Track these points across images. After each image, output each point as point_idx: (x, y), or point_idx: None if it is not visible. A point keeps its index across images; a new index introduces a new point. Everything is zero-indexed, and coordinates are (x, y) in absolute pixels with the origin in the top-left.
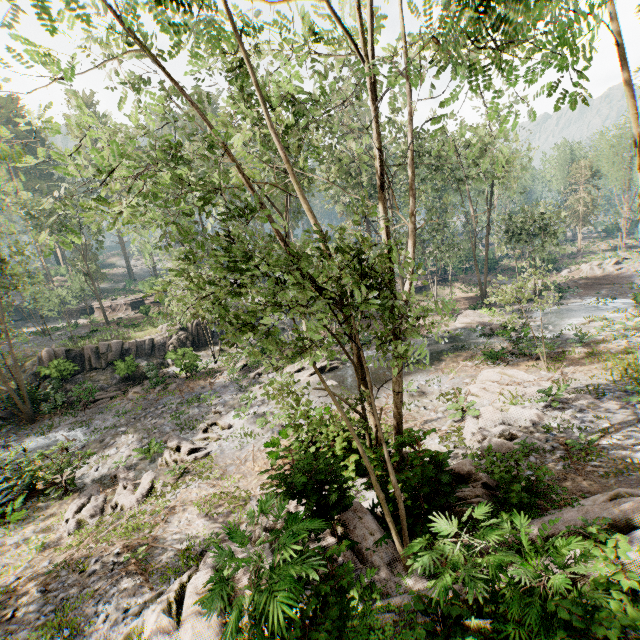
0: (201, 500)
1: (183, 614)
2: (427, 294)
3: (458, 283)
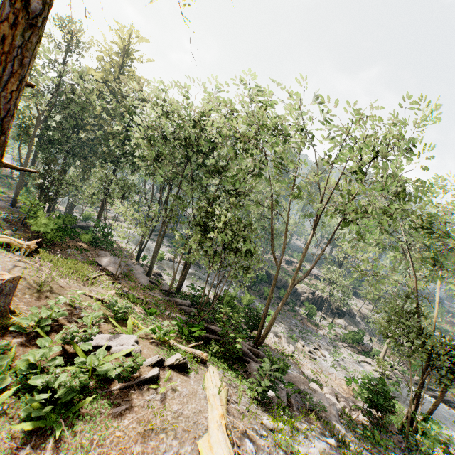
0: (314, 371)
1: (324, 390)
2: None
3: None
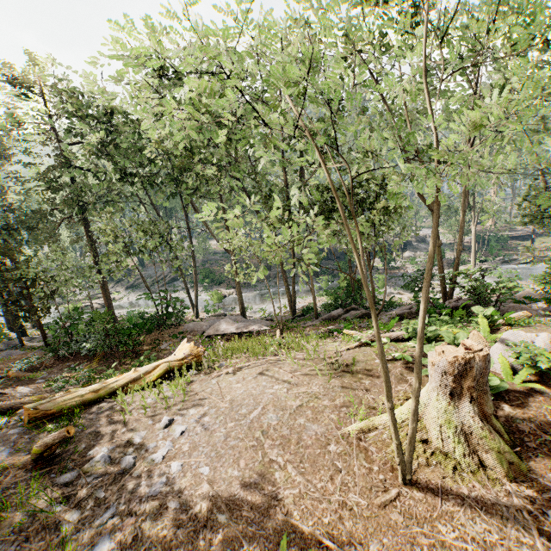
0: None
1: None
2: (546, 238)
3: None
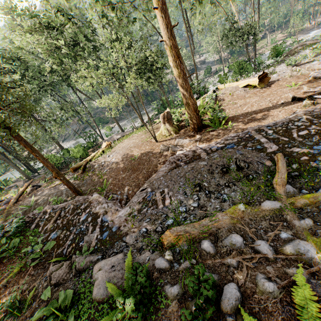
0: None
1: None
2: (264, 40)
3: (280, 30)
